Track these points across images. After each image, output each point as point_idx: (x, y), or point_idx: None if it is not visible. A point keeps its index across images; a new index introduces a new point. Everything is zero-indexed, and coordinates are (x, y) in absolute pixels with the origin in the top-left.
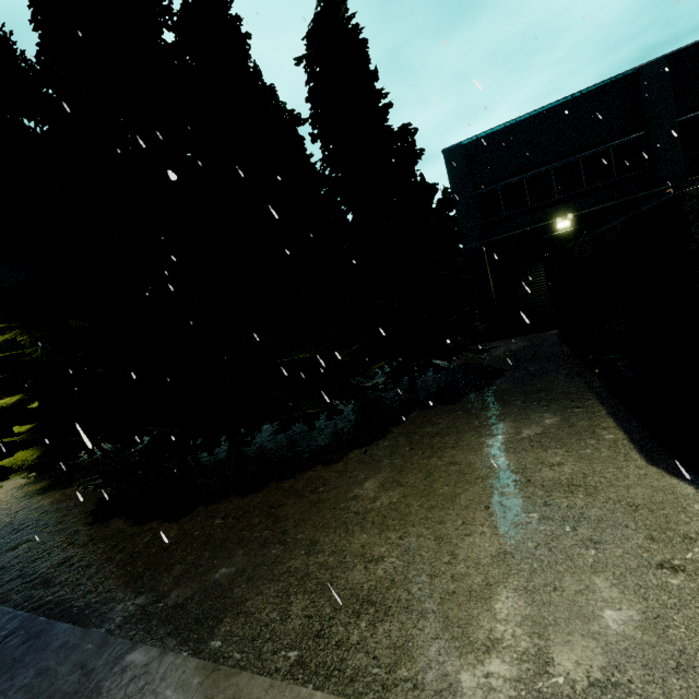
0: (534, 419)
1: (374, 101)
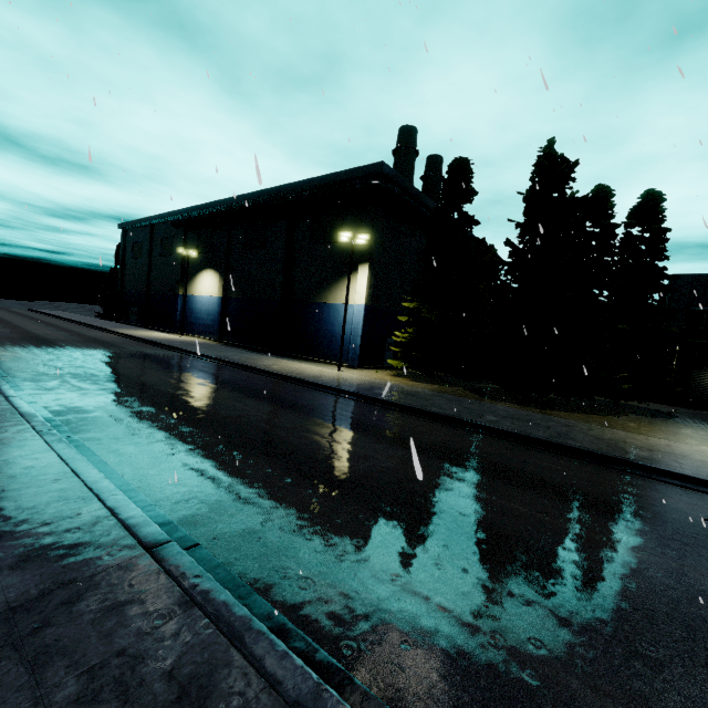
0: (704, 432)
1: (661, 257)
